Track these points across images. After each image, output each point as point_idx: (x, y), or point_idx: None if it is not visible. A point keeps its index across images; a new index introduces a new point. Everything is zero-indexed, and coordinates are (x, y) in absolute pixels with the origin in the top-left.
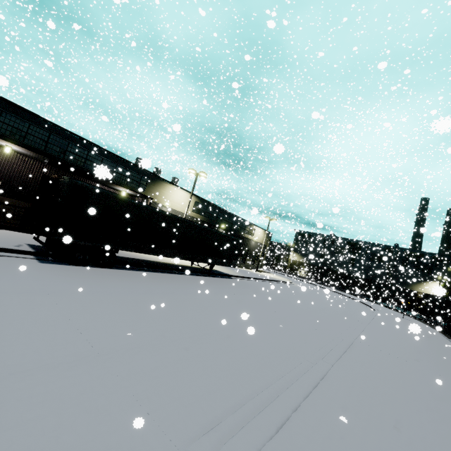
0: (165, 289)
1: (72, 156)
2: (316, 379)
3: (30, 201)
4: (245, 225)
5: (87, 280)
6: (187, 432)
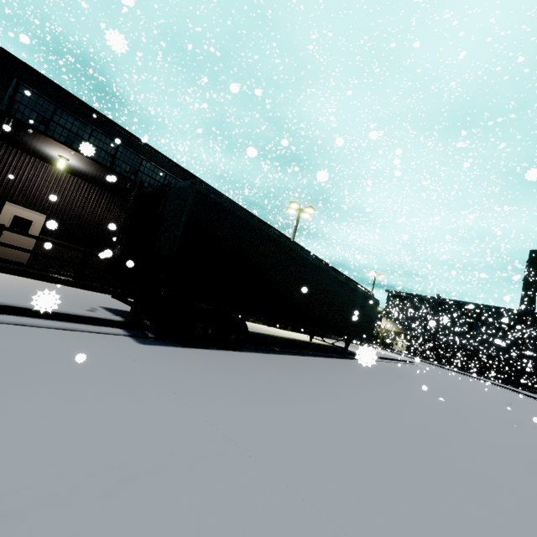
0: (359, 394)
1: (146, 178)
2: None
3: (84, 245)
4: None
5: (246, 383)
6: None
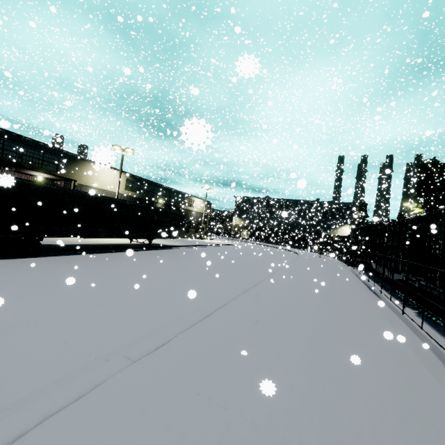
0: (100, 266)
1: None
2: (221, 305)
3: None
4: (184, 198)
5: (10, 270)
6: (109, 351)
